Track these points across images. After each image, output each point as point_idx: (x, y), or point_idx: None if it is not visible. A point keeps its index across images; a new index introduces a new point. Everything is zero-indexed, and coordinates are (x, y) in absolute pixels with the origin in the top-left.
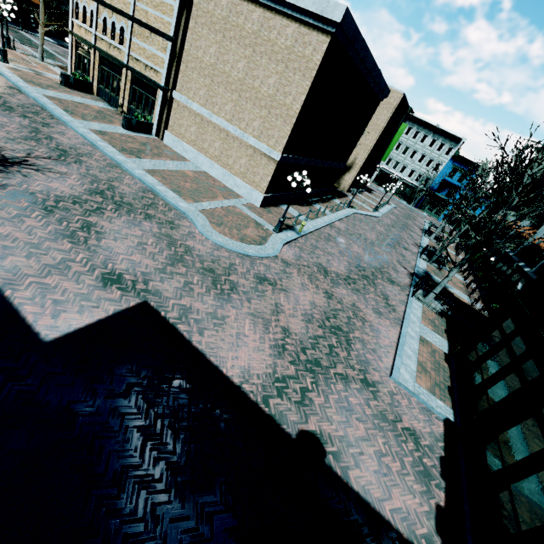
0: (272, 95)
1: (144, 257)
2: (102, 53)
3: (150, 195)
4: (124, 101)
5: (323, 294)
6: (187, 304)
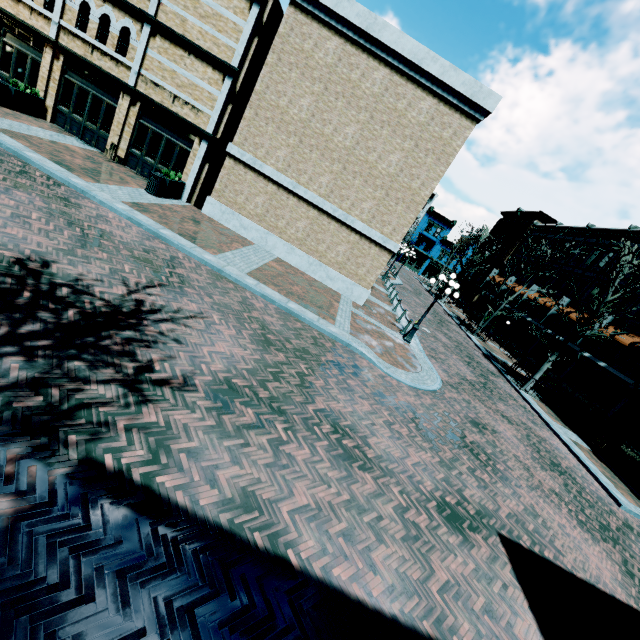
0: (393, 175)
1: (414, 449)
2: (72, 57)
3: (297, 324)
4: (120, 141)
5: (504, 419)
6: (509, 510)
